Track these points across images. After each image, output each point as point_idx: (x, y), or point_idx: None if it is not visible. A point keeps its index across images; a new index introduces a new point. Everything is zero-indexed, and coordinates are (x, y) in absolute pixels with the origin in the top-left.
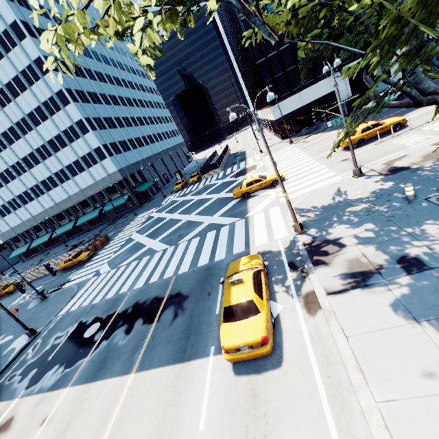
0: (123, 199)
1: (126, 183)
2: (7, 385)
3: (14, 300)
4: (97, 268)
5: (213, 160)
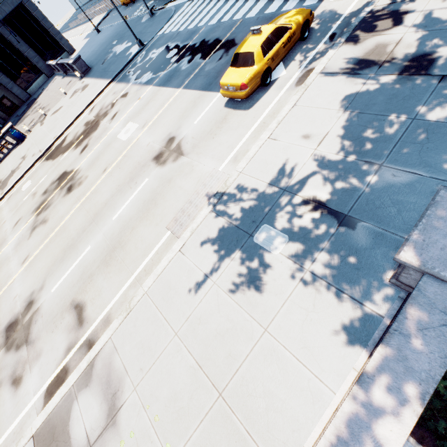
0: None
1: None
2: (127, 76)
3: (135, 11)
4: None
5: None
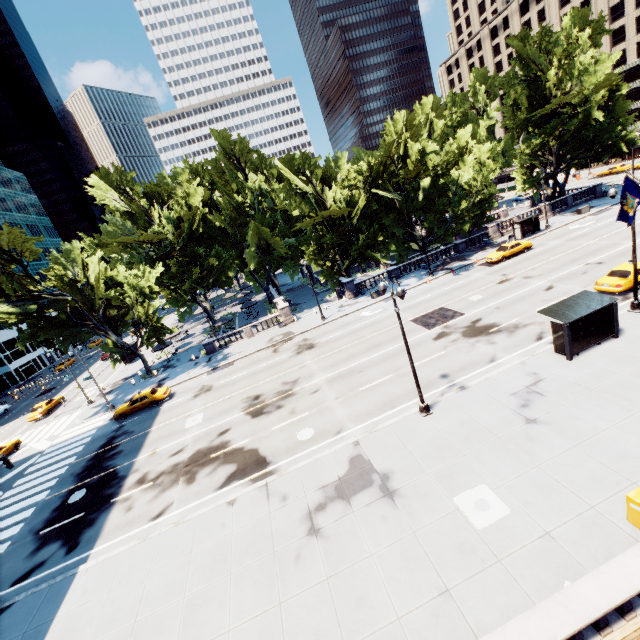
0: None
1: None
2: (86, 537)
3: None
4: None
5: None
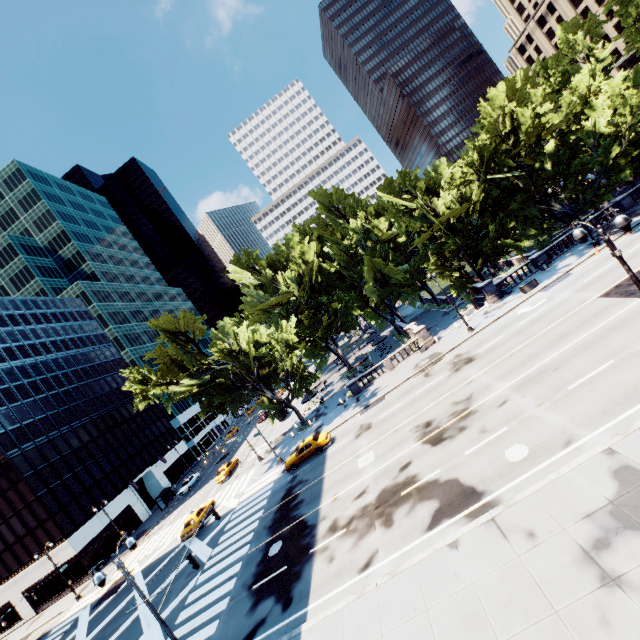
0: None
1: None
2: (296, 591)
3: None
4: None
5: None
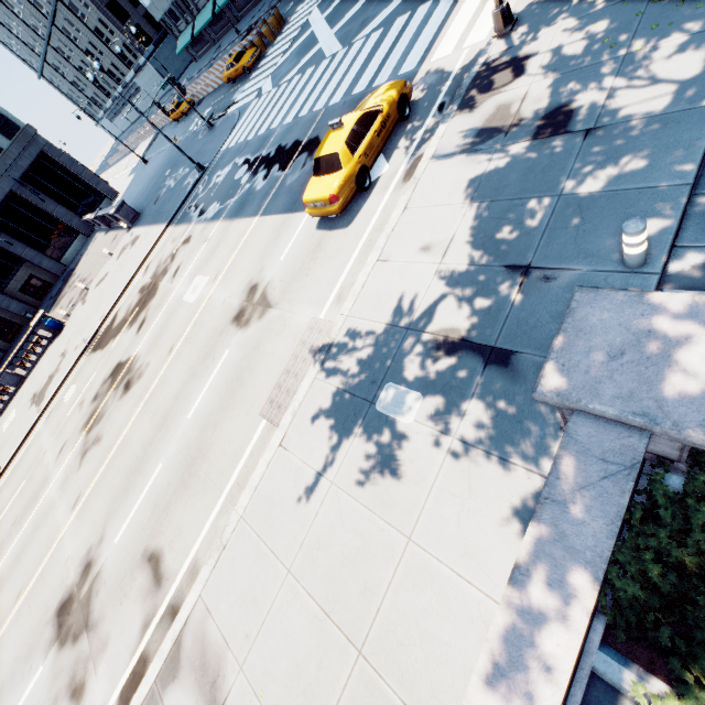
0: None
1: None
2: (188, 214)
3: (189, 126)
4: (260, 84)
5: None
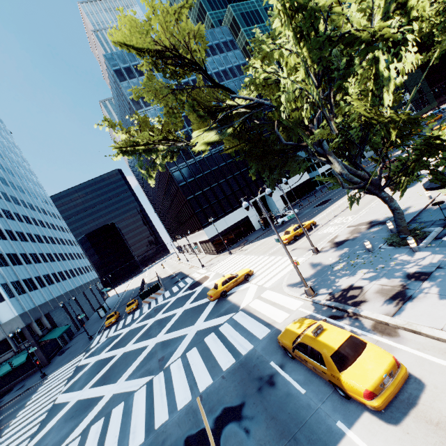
0: (19, 359)
1: (29, 332)
2: None
3: None
4: None
5: (145, 287)
